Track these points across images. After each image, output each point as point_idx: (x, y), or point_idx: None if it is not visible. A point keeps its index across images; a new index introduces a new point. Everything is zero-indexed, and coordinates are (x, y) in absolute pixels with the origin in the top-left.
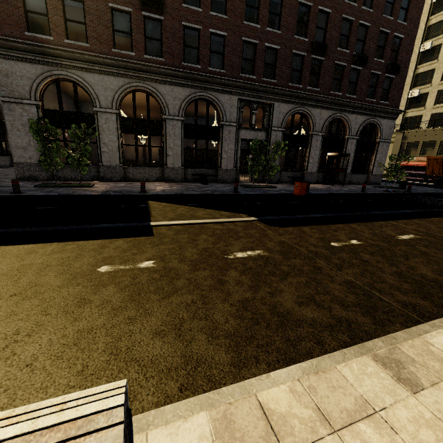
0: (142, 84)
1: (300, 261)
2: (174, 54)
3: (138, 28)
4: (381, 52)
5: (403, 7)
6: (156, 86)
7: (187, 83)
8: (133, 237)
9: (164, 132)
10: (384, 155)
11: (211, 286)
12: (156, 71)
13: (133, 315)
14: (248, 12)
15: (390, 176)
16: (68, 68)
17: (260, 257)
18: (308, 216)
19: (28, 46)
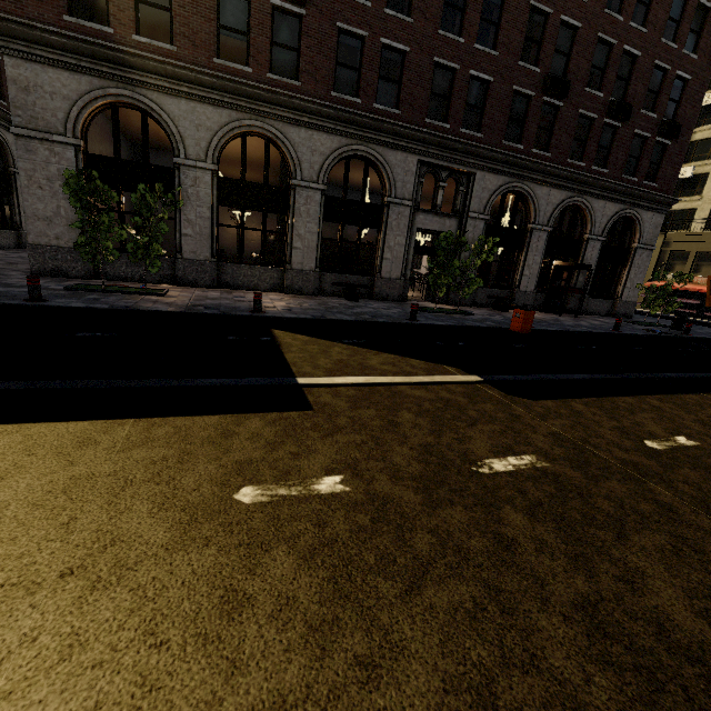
0: (260, 122)
1: (623, 488)
2: (318, 76)
3: (262, 25)
4: (653, 100)
5: (694, 29)
6: (284, 128)
7: (336, 127)
8: (276, 412)
9: (291, 208)
10: (642, 270)
11: (490, 554)
12: (287, 103)
13: (365, 651)
14: (442, 16)
15: (654, 307)
16: (135, 85)
17: (541, 474)
18: (564, 377)
19: (69, 41)
